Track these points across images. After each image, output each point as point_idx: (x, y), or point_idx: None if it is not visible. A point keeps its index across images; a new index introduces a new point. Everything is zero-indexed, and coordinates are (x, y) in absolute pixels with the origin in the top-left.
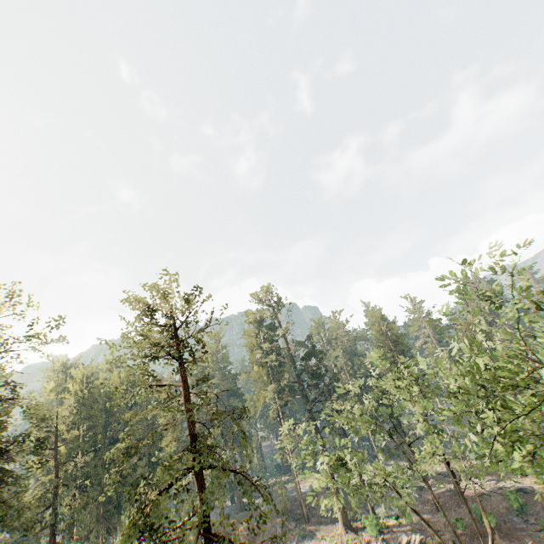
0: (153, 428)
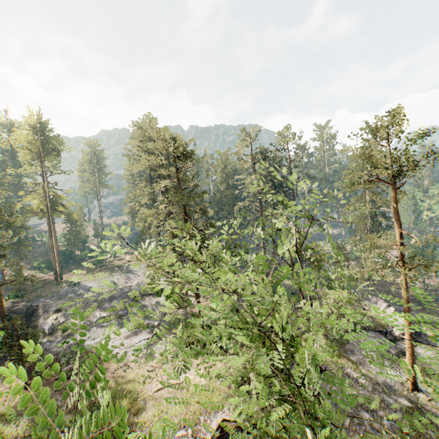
0: None
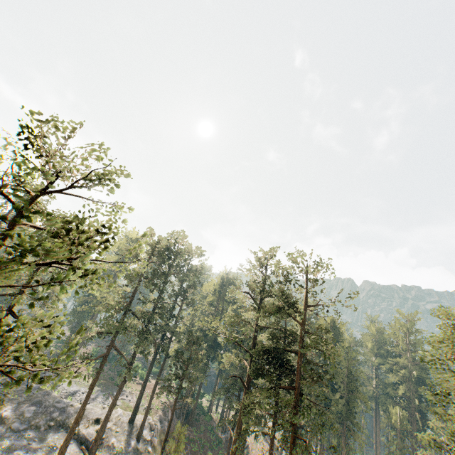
0: (351, 378)
